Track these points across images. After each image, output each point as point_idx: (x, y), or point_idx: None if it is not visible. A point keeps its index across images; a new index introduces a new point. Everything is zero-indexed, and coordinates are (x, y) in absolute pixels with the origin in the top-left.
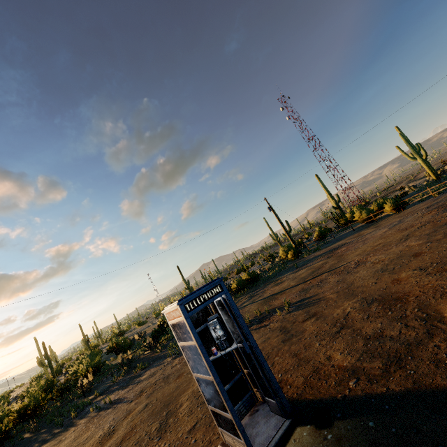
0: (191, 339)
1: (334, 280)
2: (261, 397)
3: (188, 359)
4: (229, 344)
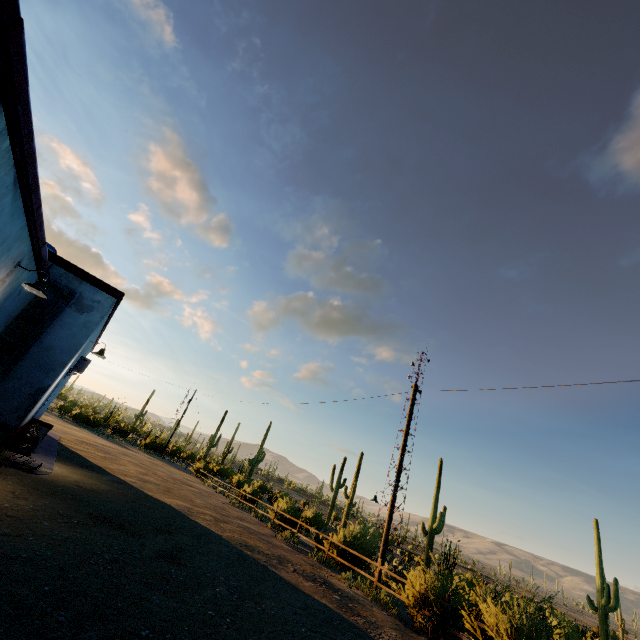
0: None
1: None
2: None
3: None
4: None
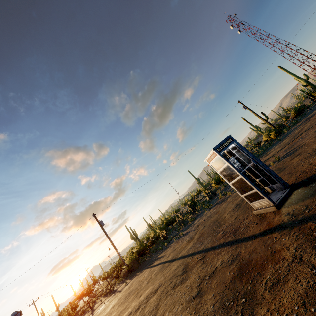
0: (224, 164)
1: (312, 132)
2: (270, 190)
3: (224, 177)
4: (244, 167)
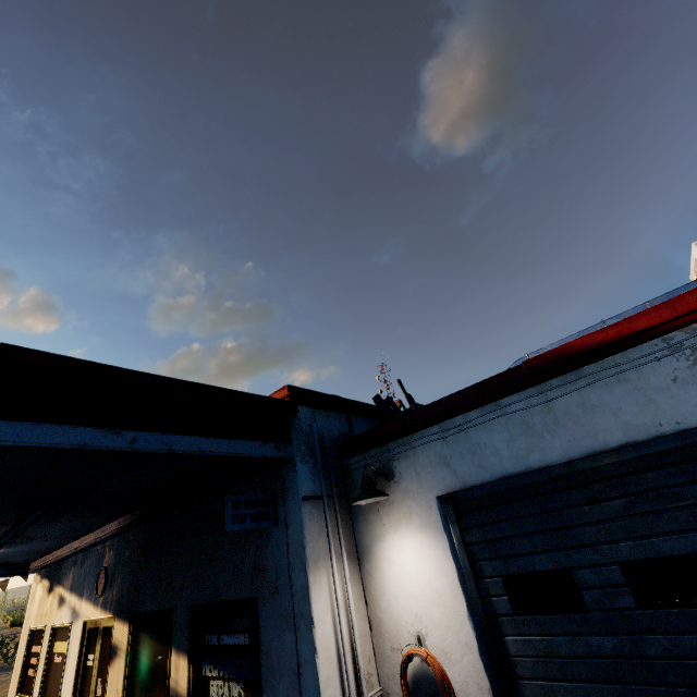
0: None
1: None
2: None
3: None
4: None
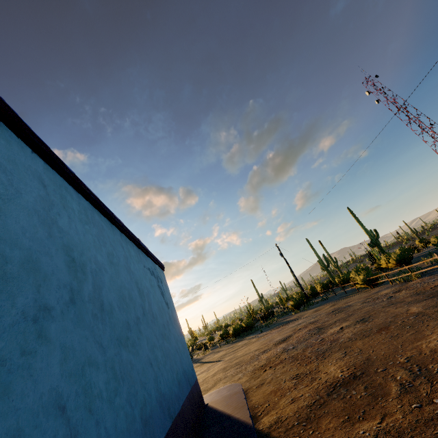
0: None
1: None
2: None
3: None
4: None
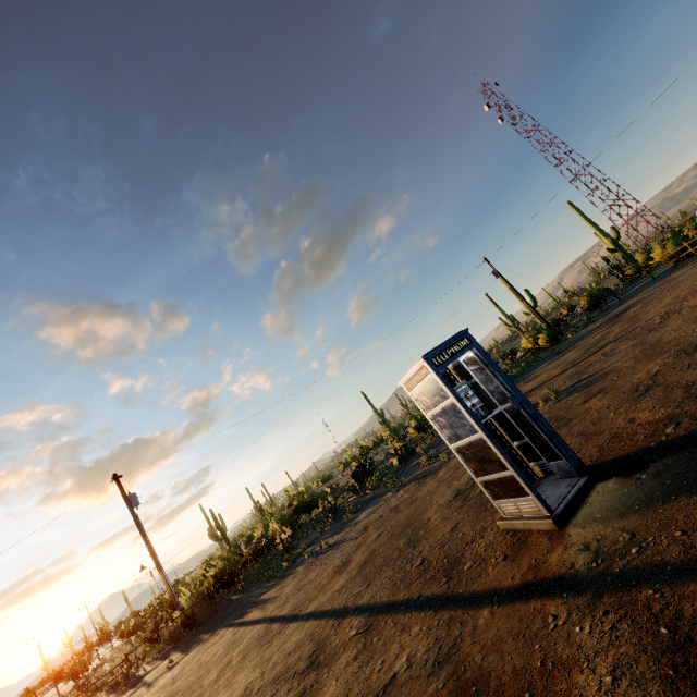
0: (446, 398)
1: (627, 346)
2: (542, 472)
3: (441, 430)
4: (488, 411)
